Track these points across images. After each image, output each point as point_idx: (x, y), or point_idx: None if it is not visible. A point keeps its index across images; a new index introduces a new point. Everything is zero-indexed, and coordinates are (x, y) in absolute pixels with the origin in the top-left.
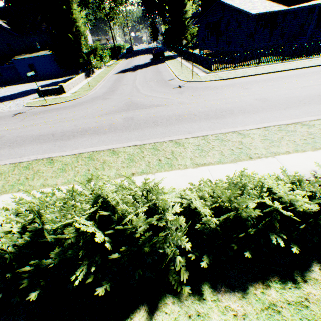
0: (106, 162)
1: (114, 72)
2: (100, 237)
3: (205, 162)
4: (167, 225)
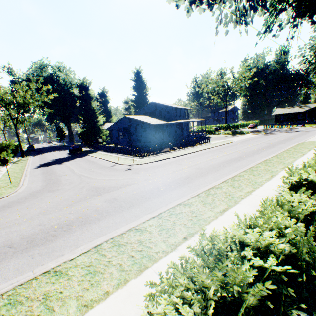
0: (142, 240)
1: (31, 167)
2: (282, 267)
3: (223, 209)
4: (292, 238)
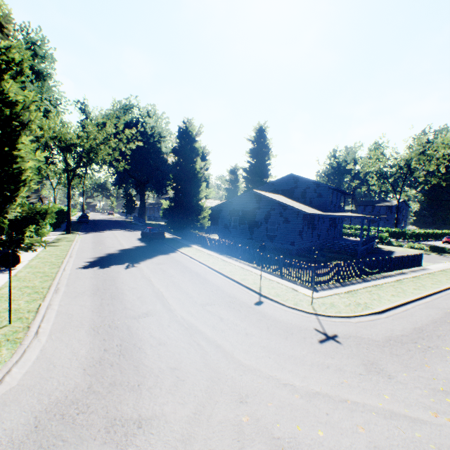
0: None
1: (74, 261)
2: None
3: None
4: None
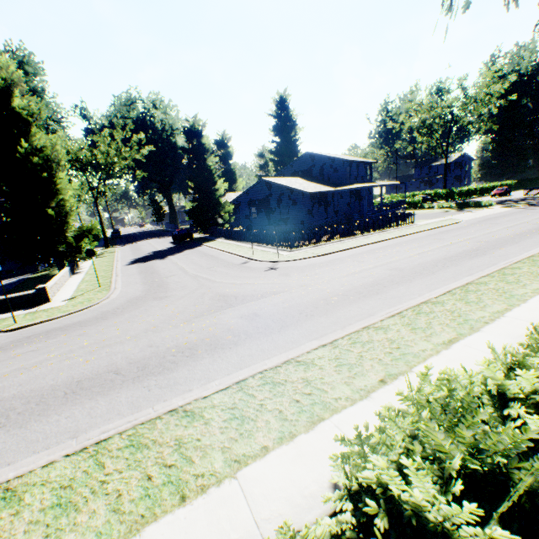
0: (310, 379)
1: (121, 262)
2: None
3: (449, 339)
4: None
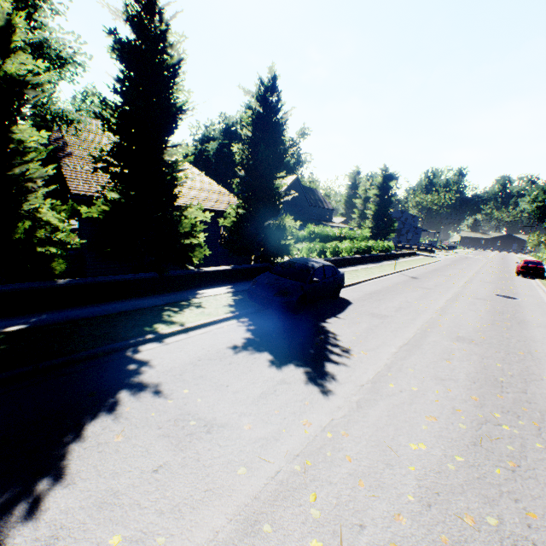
0: None
1: None
2: None
3: None
4: None
